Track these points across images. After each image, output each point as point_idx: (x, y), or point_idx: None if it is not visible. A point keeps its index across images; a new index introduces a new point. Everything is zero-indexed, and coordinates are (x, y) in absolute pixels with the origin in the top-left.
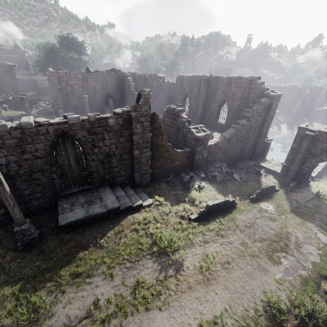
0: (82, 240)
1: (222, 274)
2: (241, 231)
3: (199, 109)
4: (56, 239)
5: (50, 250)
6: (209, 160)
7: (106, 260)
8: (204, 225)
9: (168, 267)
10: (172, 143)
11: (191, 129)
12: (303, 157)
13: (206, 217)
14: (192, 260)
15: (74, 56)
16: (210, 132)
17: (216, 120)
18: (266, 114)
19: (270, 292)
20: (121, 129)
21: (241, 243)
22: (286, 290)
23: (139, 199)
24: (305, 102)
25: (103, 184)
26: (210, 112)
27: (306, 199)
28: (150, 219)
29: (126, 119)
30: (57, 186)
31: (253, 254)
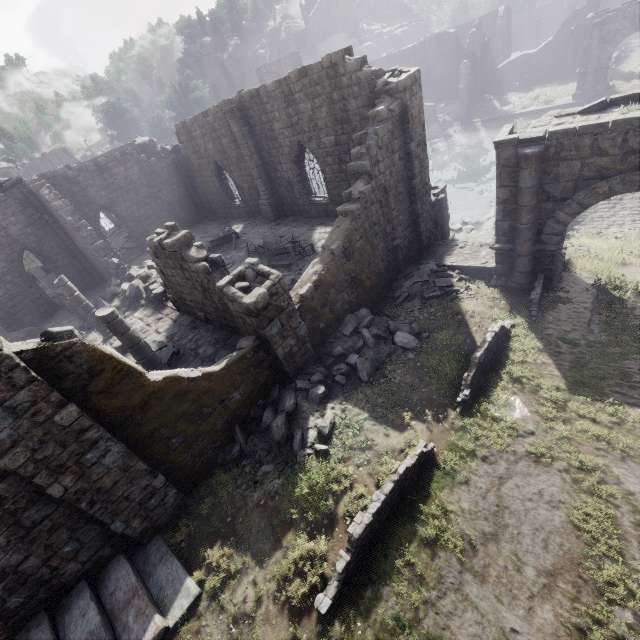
0: None
1: None
2: (480, 577)
3: (259, 186)
4: None
5: None
6: (322, 329)
7: None
8: (368, 615)
9: None
10: (216, 323)
11: (225, 289)
12: (534, 215)
13: (365, 559)
14: None
15: None
16: (305, 233)
17: (308, 196)
18: (405, 139)
19: None
20: None
21: None
22: None
23: (151, 612)
24: (475, 60)
25: (22, 622)
26: (286, 183)
27: (584, 318)
28: None
29: None
30: None
31: None
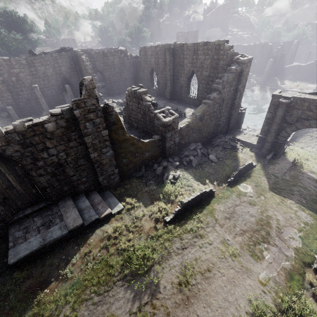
0: (42, 274)
1: (202, 287)
2: (221, 226)
3: (168, 83)
4: (10, 280)
5: (1, 297)
6: (182, 144)
7: (69, 299)
8: (181, 226)
9: (142, 293)
10: (141, 129)
11: (157, 114)
12: (278, 127)
13: (183, 214)
14: (170, 277)
15: (16, 36)
16: (182, 108)
17: (187, 94)
18: (238, 82)
19: (255, 299)
20: (66, 132)
21: (221, 241)
22: (272, 292)
23: (107, 207)
24: (275, 60)
25: (64, 197)
26: (180, 85)
27: (284, 171)
28: (122, 229)
29: (70, 119)
30: (3, 214)
31: (234, 253)
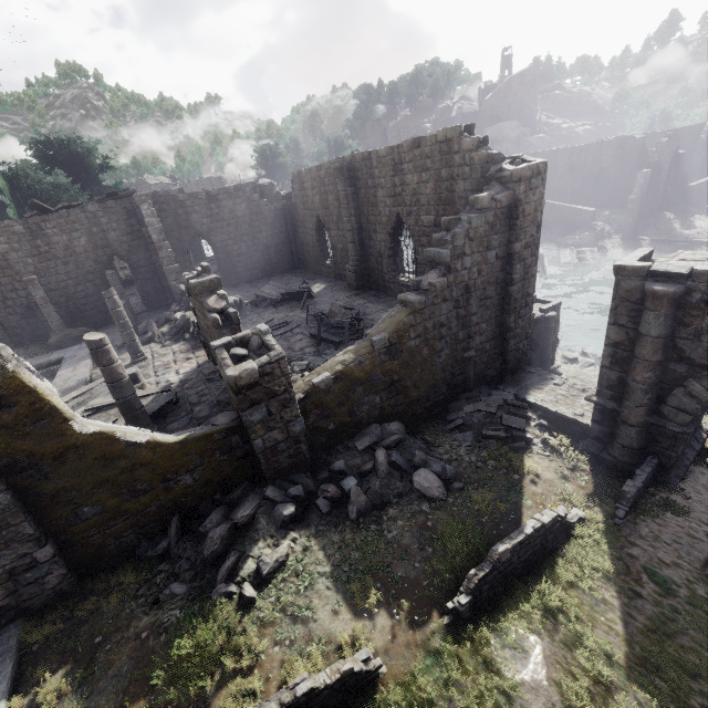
0: None
1: None
2: None
3: (349, 250)
4: None
5: None
6: (331, 431)
7: None
8: None
9: None
10: None
11: (217, 351)
12: (656, 375)
13: None
14: None
15: (56, 179)
16: (377, 312)
17: (396, 273)
18: (510, 236)
19: None
20: None
21: None
22: None
23: None
24: (658, 172)
25: None
26: (377, 253)
27: (700, 551)
28: None
29: None
30: None
31: None
